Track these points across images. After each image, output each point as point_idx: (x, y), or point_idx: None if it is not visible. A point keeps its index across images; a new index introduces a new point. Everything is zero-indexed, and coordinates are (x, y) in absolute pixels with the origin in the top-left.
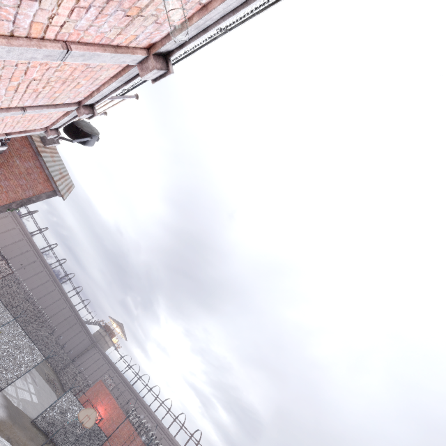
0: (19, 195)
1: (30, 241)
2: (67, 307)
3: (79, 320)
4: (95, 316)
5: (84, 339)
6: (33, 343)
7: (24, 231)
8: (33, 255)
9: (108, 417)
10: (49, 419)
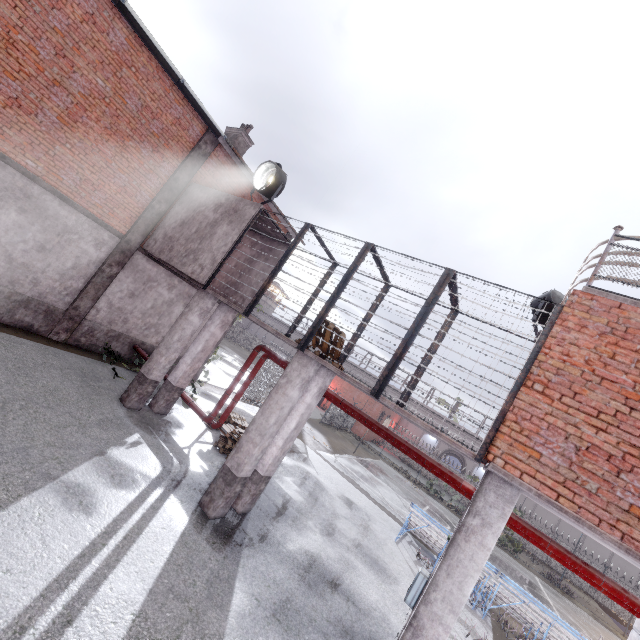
0: None
1: None
2: None
3: None
4: None
5: None
6: None
7: None
8: None
9: (340, 388)
10: (328, 417)
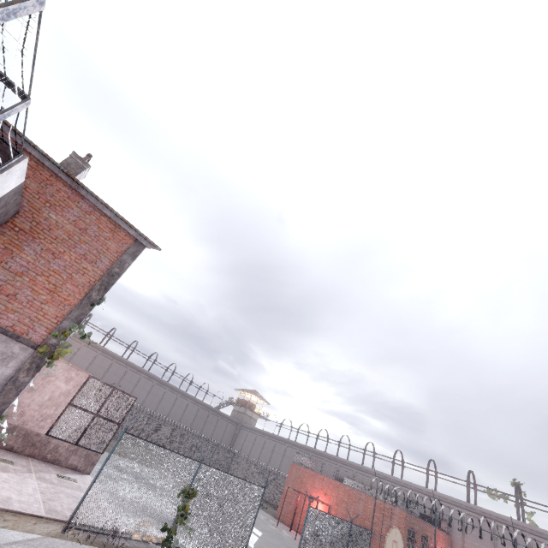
0: (90, 275)
1: (106, 353)
2: (189, 403)
3: (209, 410)
4: (222, 396)
5: (226, 426)
6: (239, 479)
7: (91, 345)
8: (119, 367)
9: (336, 501)
10: None
